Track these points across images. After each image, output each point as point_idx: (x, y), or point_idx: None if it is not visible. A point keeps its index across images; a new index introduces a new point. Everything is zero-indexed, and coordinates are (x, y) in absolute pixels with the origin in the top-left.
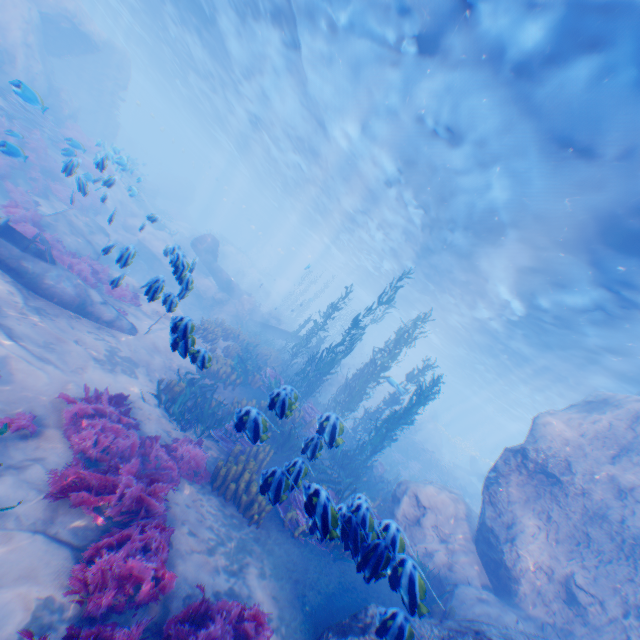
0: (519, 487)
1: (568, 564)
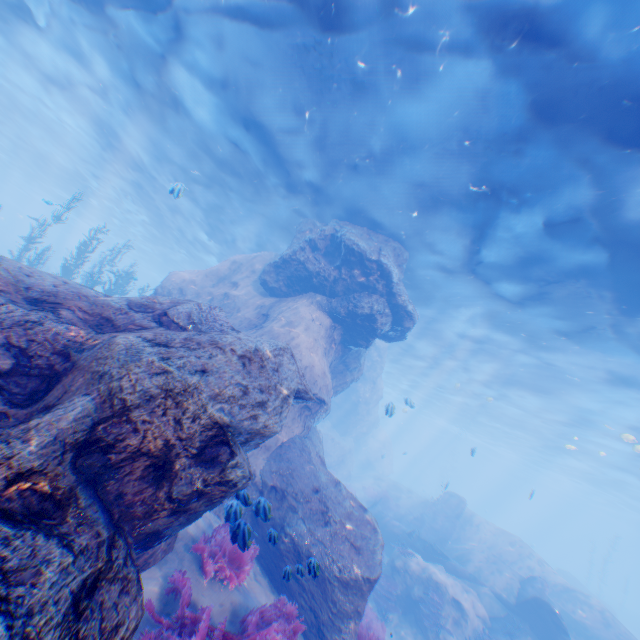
0: None
1: None
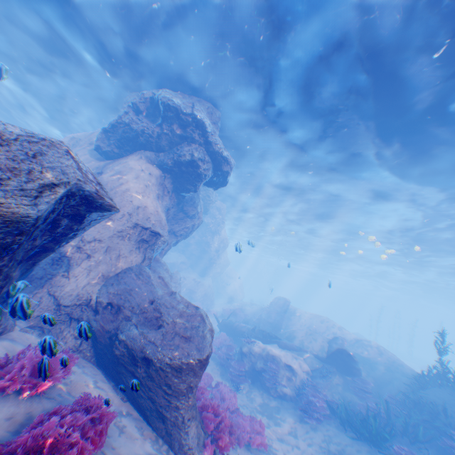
0: None
1: None
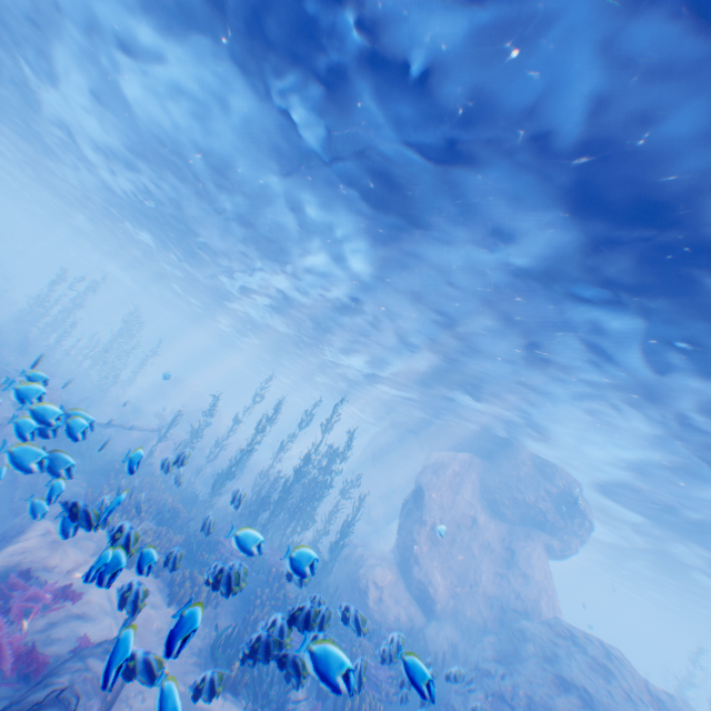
0: (424, 543)
1: (448, 574)
